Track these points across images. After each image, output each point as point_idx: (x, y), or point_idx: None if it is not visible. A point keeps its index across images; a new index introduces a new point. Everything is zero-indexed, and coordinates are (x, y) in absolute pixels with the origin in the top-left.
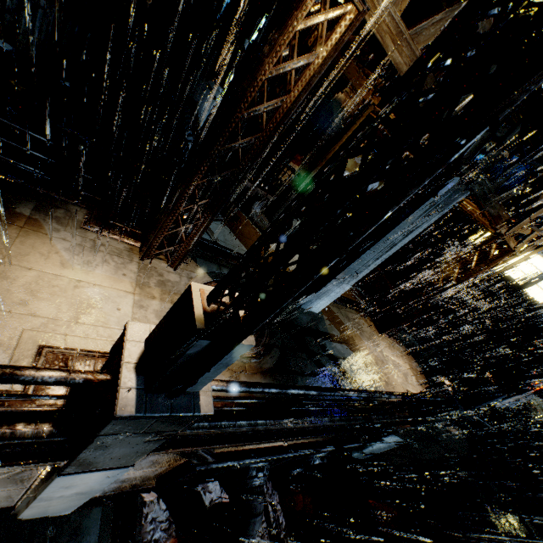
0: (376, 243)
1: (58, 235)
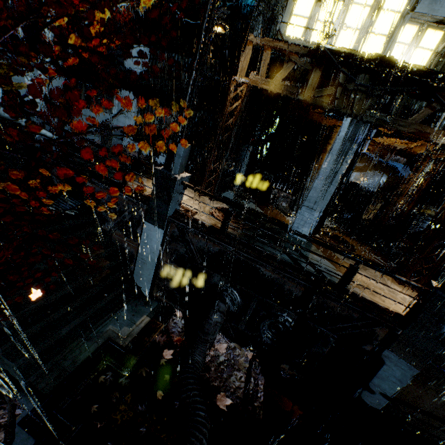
0: (318, 173)
1: None
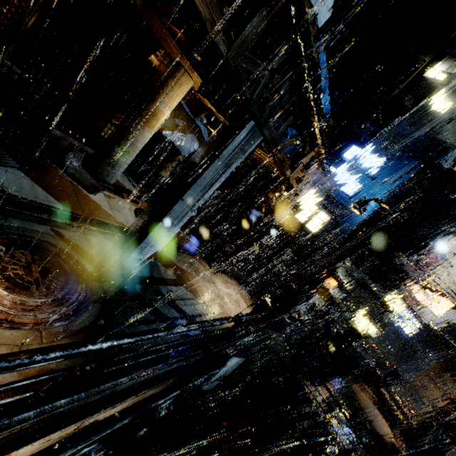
0: (195, 182)
1: None
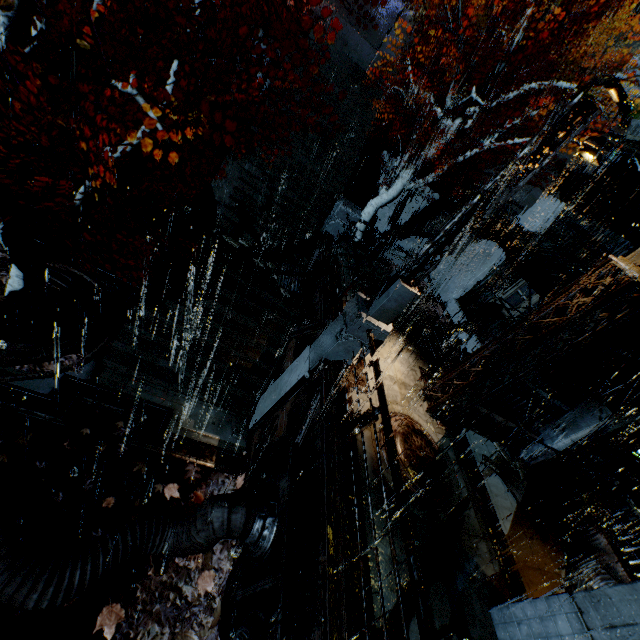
0: None
1: (409, 356)
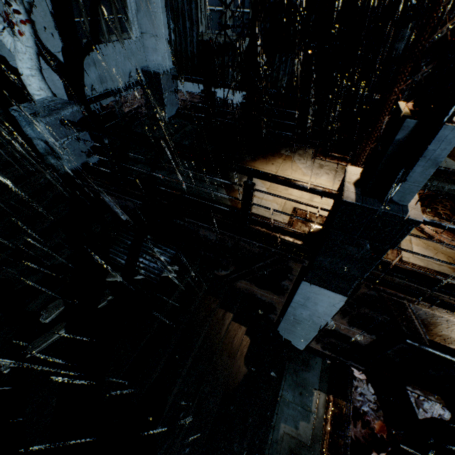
0: None
1: (300, 162)
